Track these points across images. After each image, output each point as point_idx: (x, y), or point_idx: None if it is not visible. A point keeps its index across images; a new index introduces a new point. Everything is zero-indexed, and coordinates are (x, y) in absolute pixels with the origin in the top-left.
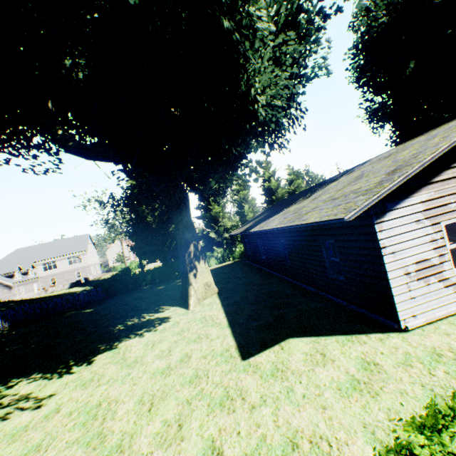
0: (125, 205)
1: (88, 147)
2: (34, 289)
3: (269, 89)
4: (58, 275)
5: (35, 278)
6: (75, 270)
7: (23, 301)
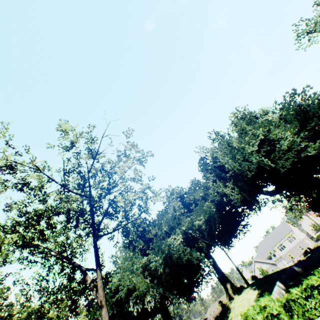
0: (291, 195)
1: (274, 190)
2: (285, 264)
3: (318, 130)
4: (289, 251)
5: (280, 257)
6: (296, 245)
7: (290, 265)
